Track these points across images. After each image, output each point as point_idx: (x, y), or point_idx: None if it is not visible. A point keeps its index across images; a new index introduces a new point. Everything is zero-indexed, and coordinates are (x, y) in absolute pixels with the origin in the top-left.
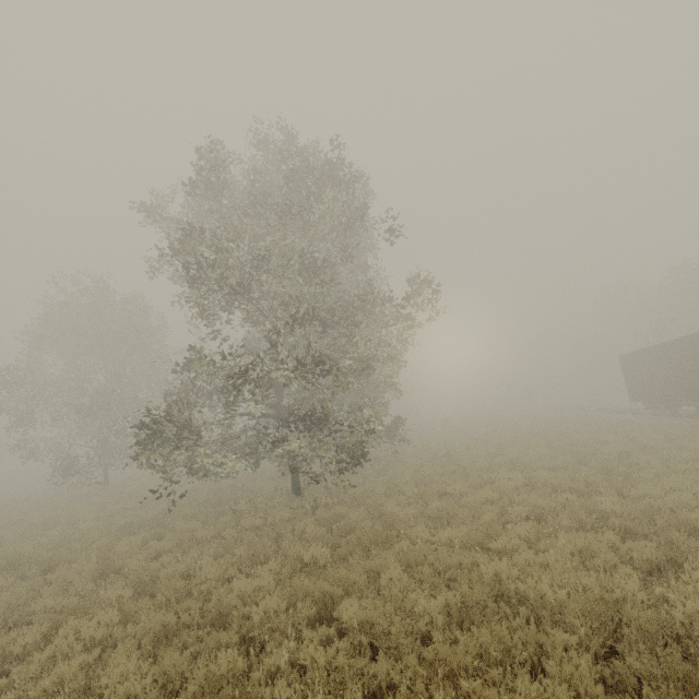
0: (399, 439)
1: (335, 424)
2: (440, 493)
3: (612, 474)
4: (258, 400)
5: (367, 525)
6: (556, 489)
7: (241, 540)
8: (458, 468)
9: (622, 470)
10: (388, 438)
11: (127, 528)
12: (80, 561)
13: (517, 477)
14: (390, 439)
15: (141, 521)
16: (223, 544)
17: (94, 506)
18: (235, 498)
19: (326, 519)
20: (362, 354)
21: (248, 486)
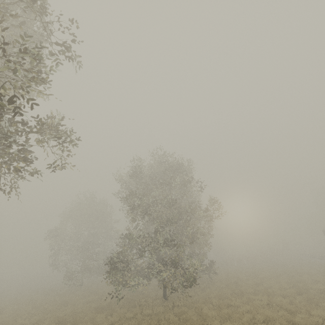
0: (212, 271)
1: (181, 267)
2: (227, 304)
3: (310, 302)
4: (151, 255)
5: (195, 318)
6: (282, 308)
7: (143, 320)
8: (238, 291)
9: (316, 300)
10: (206, 271)
11: (97, 309)
12: (83, 323)
13: (265, 299)
14: (207, 271)
15: (102, 306)
16: (137, 321)
17: (79, 296)
18: (138, 298)
19: (177, 313)
20: (192, 232)
21: (143, 292)
